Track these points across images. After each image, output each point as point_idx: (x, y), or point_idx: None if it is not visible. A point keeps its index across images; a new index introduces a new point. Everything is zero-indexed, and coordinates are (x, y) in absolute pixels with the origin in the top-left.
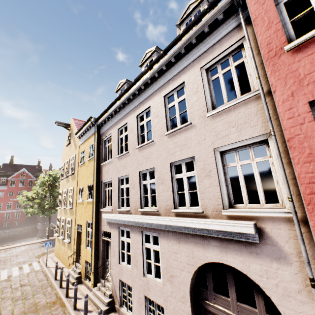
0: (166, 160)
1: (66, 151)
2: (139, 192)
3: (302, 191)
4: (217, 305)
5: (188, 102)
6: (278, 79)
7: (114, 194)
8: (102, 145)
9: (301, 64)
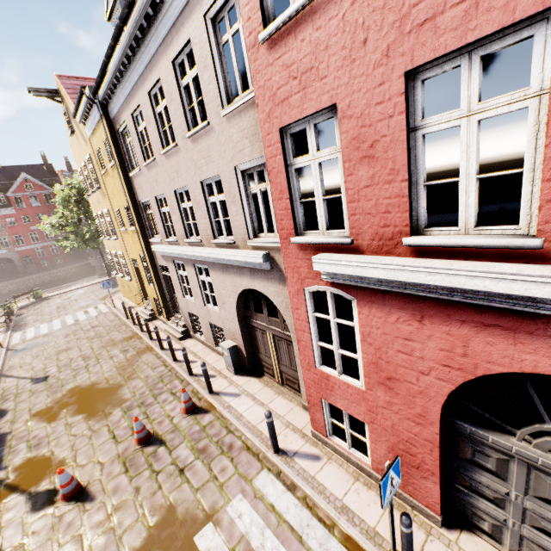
0: (196, 177)
1: (75, 146)
2: (181, 219)
3: (278, 227)
4: (257, 321)
5: (201, 84)
6: (259, 87)
7: (157, 221)
8: (120, 142)
9: (273, 70)
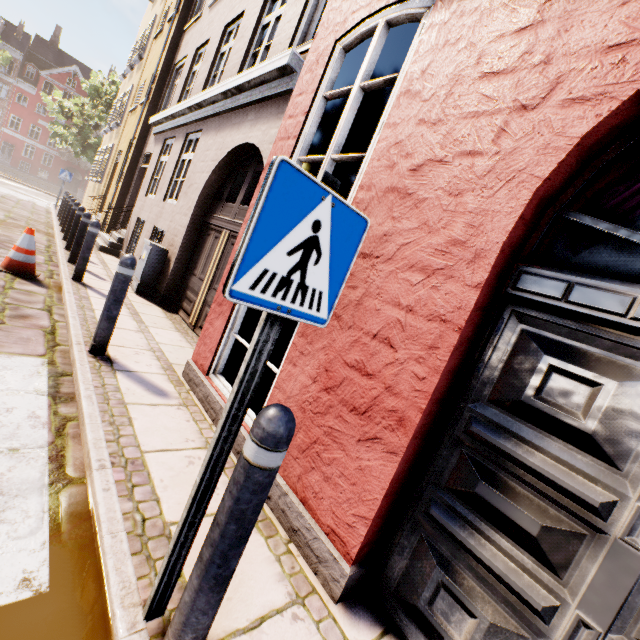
0: None
1: (148, 15)
2: (209, 67)
3: None
4: (220, 216)
5: None
6: None
7: (180, 84)
8: None
9: None
